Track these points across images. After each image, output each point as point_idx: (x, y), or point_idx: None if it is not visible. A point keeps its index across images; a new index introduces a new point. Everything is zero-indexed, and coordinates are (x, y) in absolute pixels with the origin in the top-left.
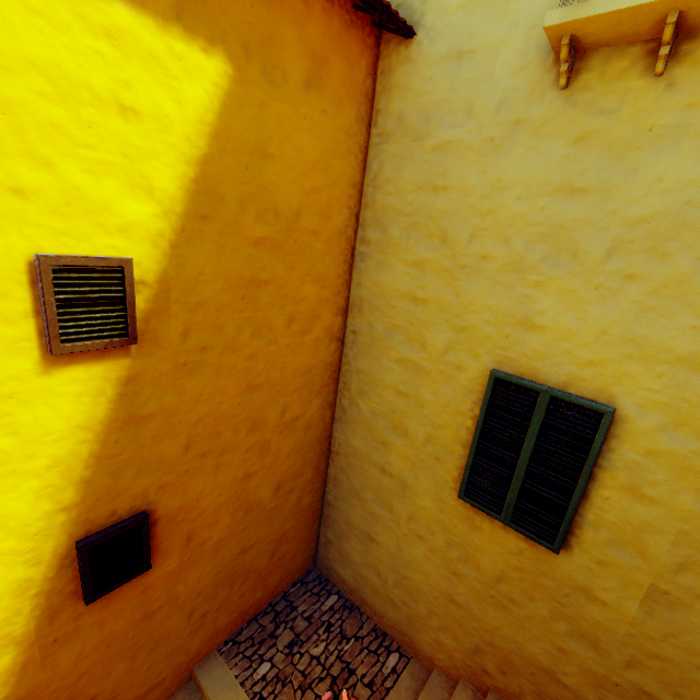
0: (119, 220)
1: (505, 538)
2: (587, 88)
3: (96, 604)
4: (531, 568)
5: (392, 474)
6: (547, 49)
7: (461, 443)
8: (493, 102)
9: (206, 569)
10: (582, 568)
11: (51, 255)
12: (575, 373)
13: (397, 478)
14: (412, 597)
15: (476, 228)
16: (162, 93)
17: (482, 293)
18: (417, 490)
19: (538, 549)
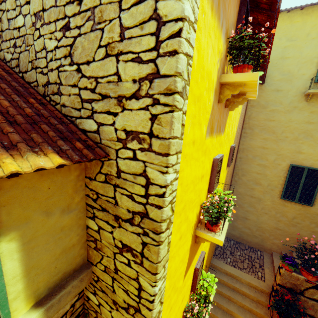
0: (234, 136)
1: (295, 207)
2: (313, 102)
3: None
4: (303, 213)
5: (255, 197)
6: (302, 93)
7: (280, 184)
8: (288, 102)
9: None
10: (317, 209)
11: (234, 145)
12: (313, 162)
13: (257, 198)
14: (263, 232)
15: (283, 130)
16: (240, 108)
17: (286, 145)
18: (264, 200)
19: (305, 207)
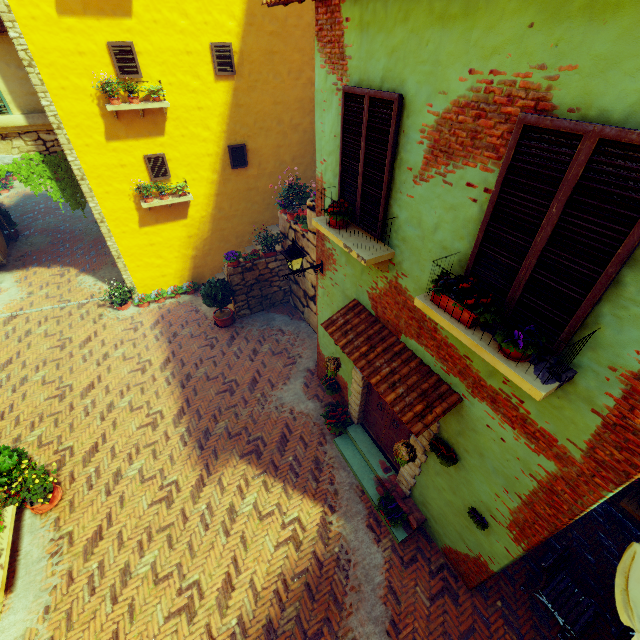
0: (227, 29)
1: None
2: None
3: (235, 173)
4: None
5: None
6: None
7: None
8: None
9: (267, 183)
10: None
11: (214, 43)
12: None
13: None
14: None
15: None
16: None
17: None
18: None
19: None
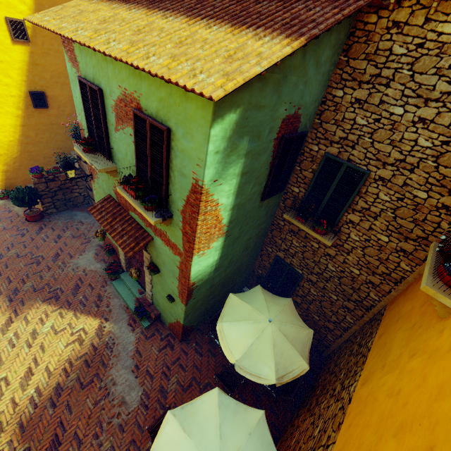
0: (20, 10)
1: None
2: None
3: (37, 111)
4: None
5: None
6: None
7: None
8: None
9: (67, 120)
10: None
11: (8, 17)
12: None
13: None
14: None
15: None
16: None
17: None
18: None
19: None
